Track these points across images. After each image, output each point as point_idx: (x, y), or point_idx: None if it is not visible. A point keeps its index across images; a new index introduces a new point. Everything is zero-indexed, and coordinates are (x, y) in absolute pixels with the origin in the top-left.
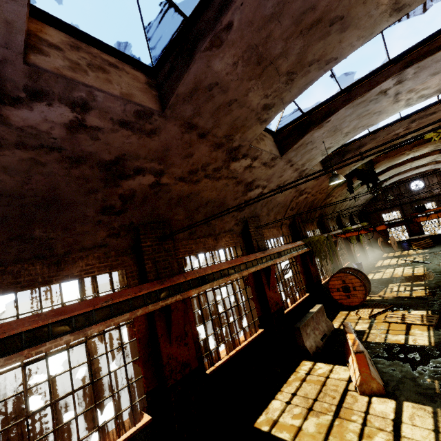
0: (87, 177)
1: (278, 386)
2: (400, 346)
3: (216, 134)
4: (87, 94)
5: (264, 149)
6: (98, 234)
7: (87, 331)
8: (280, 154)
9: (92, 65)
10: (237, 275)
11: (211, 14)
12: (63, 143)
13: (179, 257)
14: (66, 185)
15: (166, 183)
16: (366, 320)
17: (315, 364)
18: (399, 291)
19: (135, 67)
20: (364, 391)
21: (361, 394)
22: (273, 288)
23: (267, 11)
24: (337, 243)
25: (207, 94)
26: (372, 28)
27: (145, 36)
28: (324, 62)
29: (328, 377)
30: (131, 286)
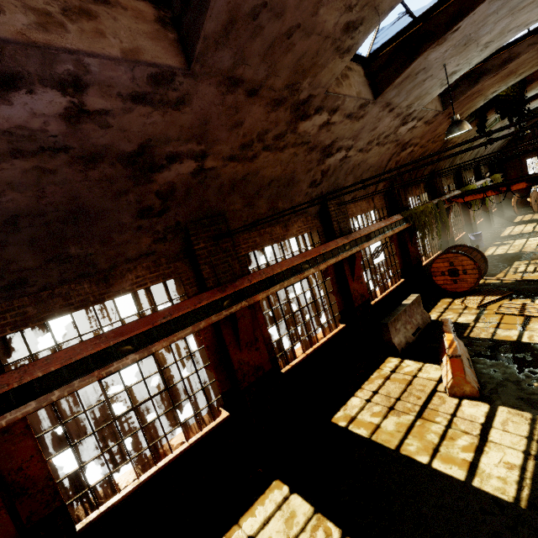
0: (111, 177)
1: (359, 384)
2: (510, 343)
3: (273, 86)
4: (74, 64)
5: (348, 94)
6: (142, 242)
7: (151, 349)
8: (373, 95)
9: (69, 10)
10: (312, 270)
11: None
12: (67, 140)
13: (241, 255)
14: (88, 192)
15: (212, 167)
16: (473, 310)
17: (403, 362)
18: (526, 272)
19: None
20: (455, 393)
21: (451, 396)
22: (358, 279)
23: None
24: (451, 210)
25: (250, 26)
26: None
27: None
28: None
29: (415, 377)
30: (190, 294)
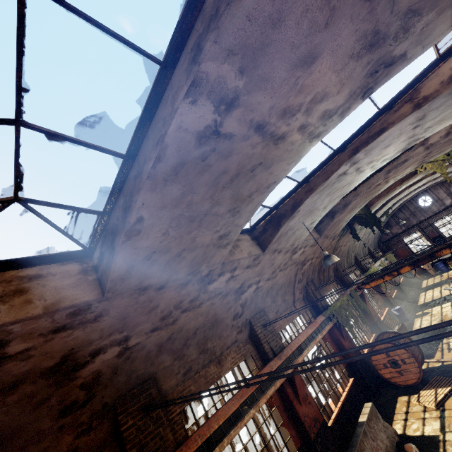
0: (31, 393)
1: None
2: None
3: (177, 278)
4: None
5: (241, 258)
6: (62, 442)
7: None
8: (261, 250)
9: (5, 295)
10: (252, 411)
11: (119, 212)
12: None
13: (176, 413)
14: (5, 415)
15: (136, 343)
16: (433, 412)
17: None
18: None
19: (65, 261)
20: None
21: None
22: (304, 399)
23: (176, 194)
24: (365, 295)
25: (147, 263)
26: (298, 154)
27: (66, 236)
28: (263, 188)
29: None
30: None
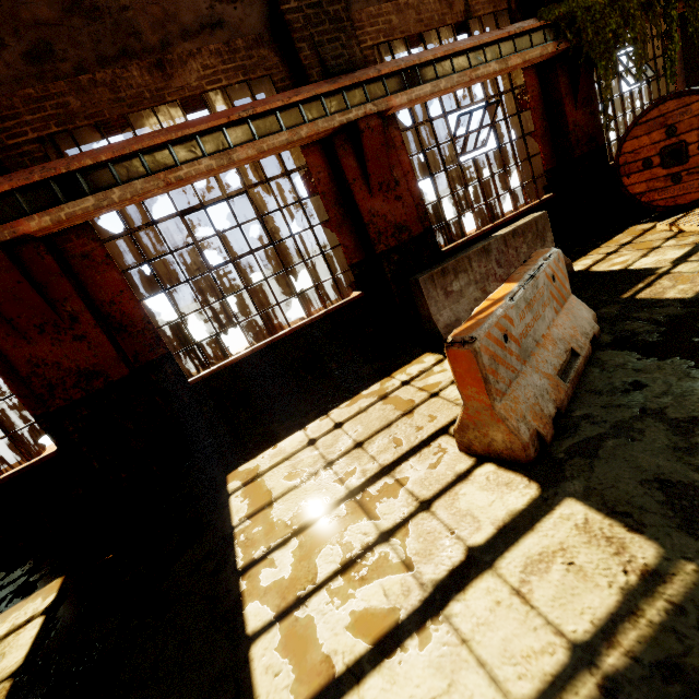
0: None
1: (332, 406)
2: None
3: None
4: None
5: None
6: None
7: None
8: None
9: None
10: (208, 161)
11: None
12: None
13: (27, 139)
14: None
15: None
16: (692, 237)
17: (441, 362)
18: None
19: None
20: (470, 444)
21: (462, 450)
22: (386, 189)
23: None
24: None
25: None
26: None
27: None
28: None
29: (435, 395)
30: None
